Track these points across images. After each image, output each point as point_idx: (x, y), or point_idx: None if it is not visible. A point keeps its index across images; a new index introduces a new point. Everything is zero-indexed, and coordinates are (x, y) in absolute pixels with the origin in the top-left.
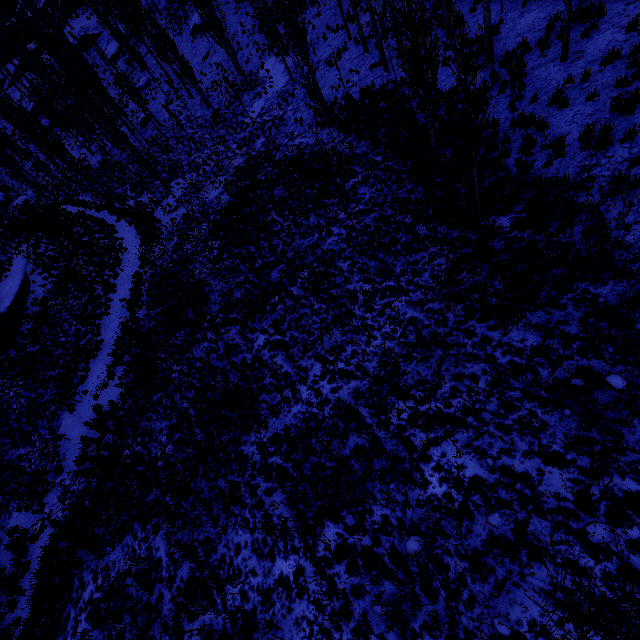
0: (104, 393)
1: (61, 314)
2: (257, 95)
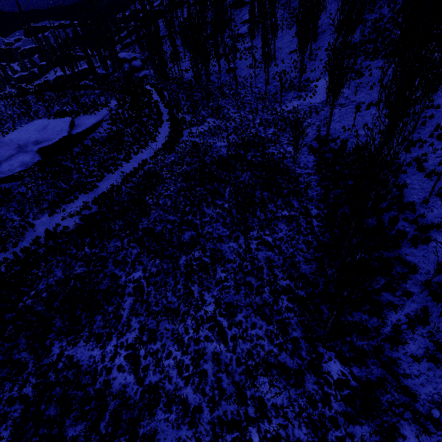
0: (68, 219)
1: (96, 155)
2: (299, 97)
